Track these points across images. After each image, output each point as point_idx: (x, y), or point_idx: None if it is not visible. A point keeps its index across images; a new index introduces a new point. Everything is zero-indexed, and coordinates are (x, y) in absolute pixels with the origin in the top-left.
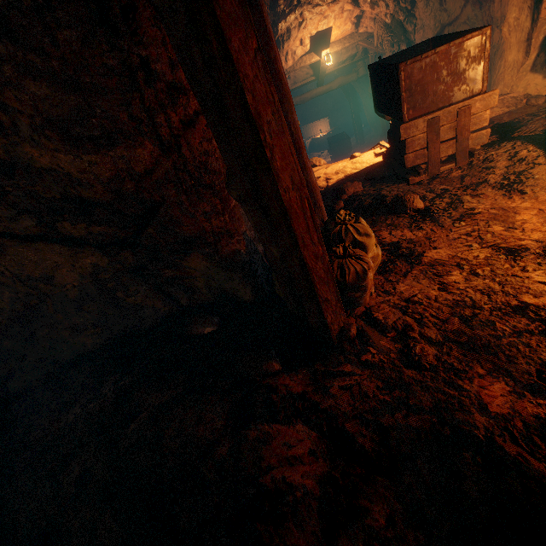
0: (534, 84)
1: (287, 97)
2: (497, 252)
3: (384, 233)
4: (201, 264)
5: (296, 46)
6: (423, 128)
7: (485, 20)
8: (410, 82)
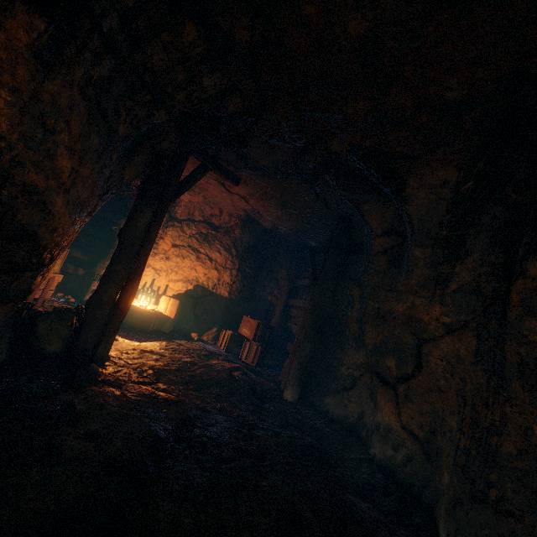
0: None
1: None
2: None
3: None
4: None
5: None
6: None
7: None
8: None
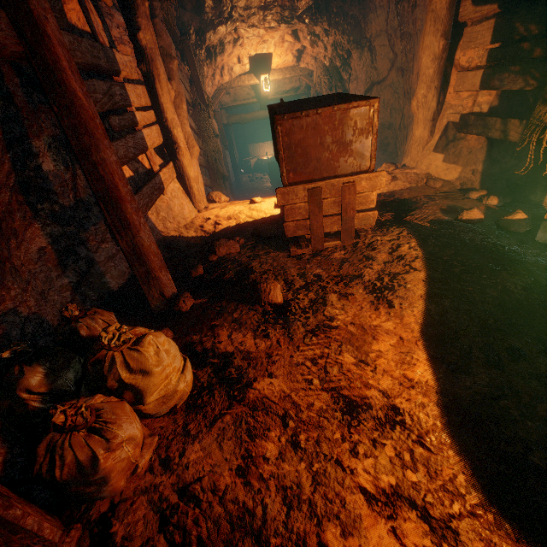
0: (435, 166)
1: (86, 126)
2: (336, 402)
3: (224, 332)
4: None
5: (234, 62)
6: (304, 197)
7: (405, 88)
8: (290, 140)
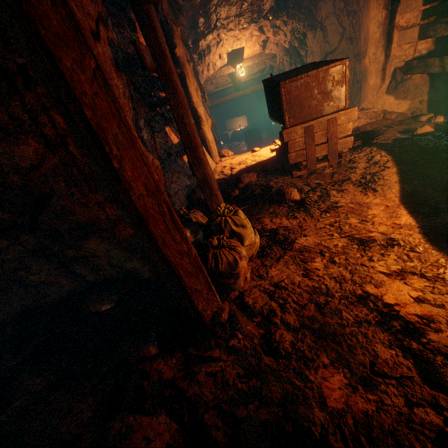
0: (389, 103)
1: (182, 104)
2: (352, 241)
3: (266, 220)
4: (101, 246)
5: (216, 59)
6: (301, 133)
7: (355, 52)
8: (290, 97)
